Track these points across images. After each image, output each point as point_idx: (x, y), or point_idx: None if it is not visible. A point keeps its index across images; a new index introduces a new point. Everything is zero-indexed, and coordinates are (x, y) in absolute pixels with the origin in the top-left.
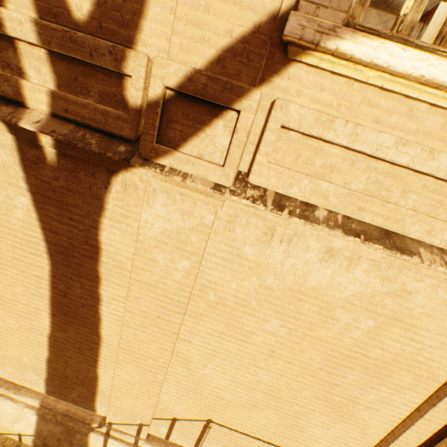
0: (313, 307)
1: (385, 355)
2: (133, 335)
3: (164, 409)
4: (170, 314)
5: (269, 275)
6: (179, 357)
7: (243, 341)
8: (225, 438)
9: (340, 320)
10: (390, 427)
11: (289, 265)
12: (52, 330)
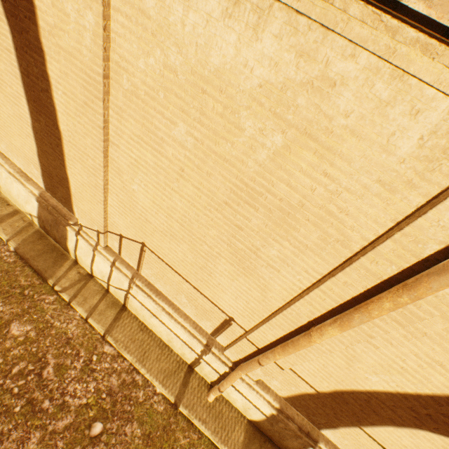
0: (218, 106)
1: (292, 195)
2: (74, 127)
3: (113, 224)
4: (93, 100)
5: (172, 47)
6: (114, 165)
7: (157, 152)
8: (156, 267)
9: (245, 130)
10: (289, 296)
11: (190, 26)
12: (32, 121)
